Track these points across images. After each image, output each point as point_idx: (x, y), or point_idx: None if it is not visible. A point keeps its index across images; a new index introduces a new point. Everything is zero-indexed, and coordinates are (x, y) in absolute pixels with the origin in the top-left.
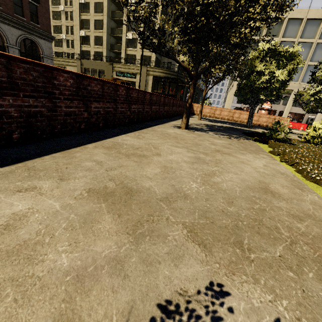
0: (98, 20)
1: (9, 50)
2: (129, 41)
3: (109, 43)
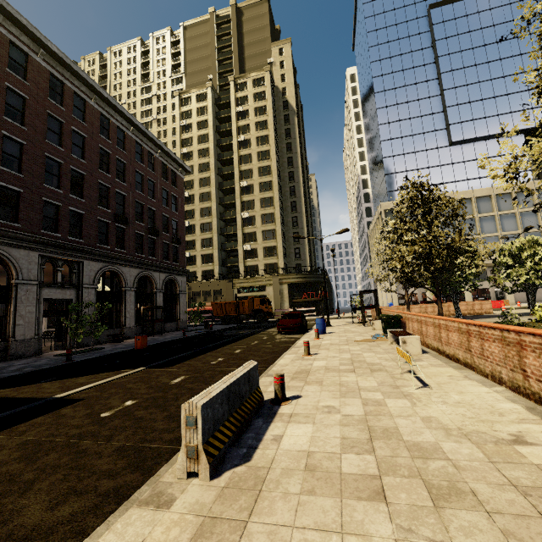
0: (206, 238)
1: (156, 295)
2: (246, 252)
3: (221, 258)
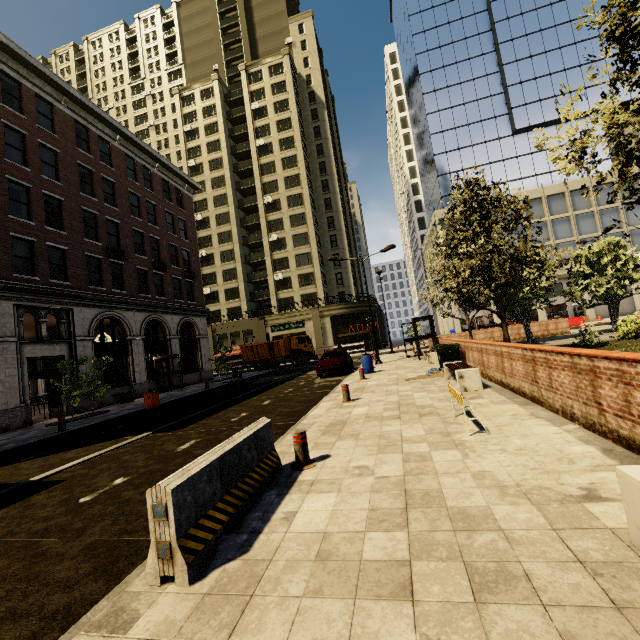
0: (229, 269)
1: (171, 342)
2: (278, 283)
3: (248, 291)
